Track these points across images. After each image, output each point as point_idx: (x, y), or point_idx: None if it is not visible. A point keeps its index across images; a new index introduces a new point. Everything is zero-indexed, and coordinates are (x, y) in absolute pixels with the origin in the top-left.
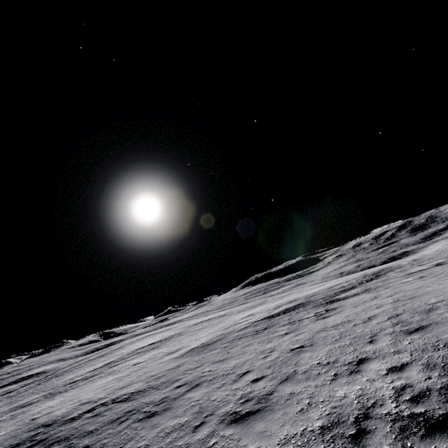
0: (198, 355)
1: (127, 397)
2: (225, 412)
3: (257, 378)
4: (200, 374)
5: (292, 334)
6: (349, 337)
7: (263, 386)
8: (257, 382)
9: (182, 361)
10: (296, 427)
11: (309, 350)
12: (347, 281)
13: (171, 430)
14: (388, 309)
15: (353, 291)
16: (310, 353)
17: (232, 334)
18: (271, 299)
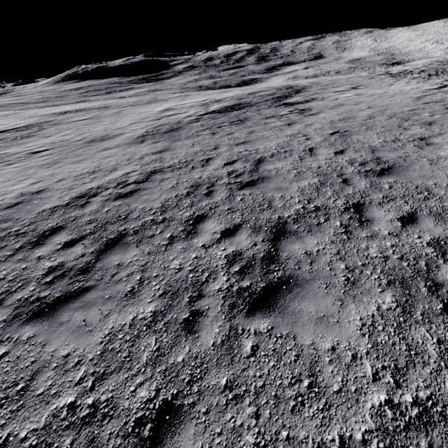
0: (180, 141)
1: (144, 178)
2: (357, 172)
3: (337, 152)
4: (239, 154)
5: (301, 125)
6: (378, 127)
7: (359, 156)
8: (345, 154)
9: (159, 146)
10: (446, 171)
11: (353, 134)
12: (262, 90)
13: (314, 188)
14: (375, 112)
15: (297, 99)
16: (360, 136)
17: (189, 125)
18: (167, 98)
